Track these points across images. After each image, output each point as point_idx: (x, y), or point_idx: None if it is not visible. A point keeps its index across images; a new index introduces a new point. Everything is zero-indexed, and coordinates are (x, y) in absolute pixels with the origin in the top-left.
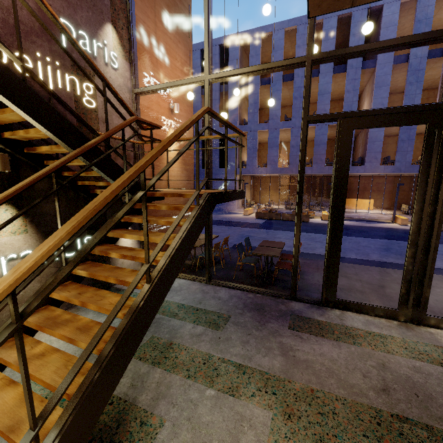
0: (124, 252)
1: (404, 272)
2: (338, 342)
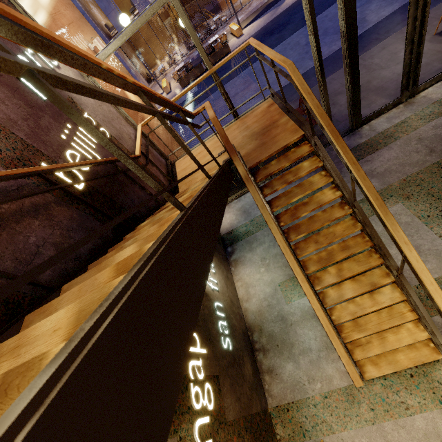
0: (309, 209)
1: (404, 68)
2: (387, 146)
